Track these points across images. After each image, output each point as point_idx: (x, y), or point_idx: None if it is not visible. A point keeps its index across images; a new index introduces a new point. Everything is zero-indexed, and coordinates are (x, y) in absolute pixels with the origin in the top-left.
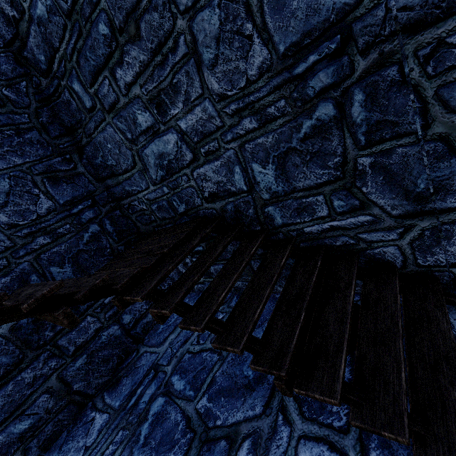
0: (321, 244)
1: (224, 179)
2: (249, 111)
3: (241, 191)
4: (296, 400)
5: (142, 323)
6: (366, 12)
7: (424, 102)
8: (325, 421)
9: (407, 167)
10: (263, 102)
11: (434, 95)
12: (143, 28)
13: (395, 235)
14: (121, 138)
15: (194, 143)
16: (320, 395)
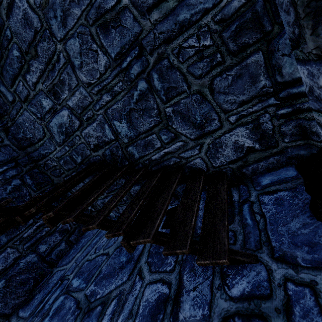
0: (163, 165)
1: (101, 134)
2: (105, 90)
3: (111, 140)
4: (149, 264)
5: (56, 251)
6: (146, 35)
7: (184, 75)
8: (162, 269)
9: (188, 110)
10: (111, 84)
11: (187, 71)
12: (39, 51)
13: (197, 151)
14: (34, 118)
15: (79, 114)
16: (142, 239)
